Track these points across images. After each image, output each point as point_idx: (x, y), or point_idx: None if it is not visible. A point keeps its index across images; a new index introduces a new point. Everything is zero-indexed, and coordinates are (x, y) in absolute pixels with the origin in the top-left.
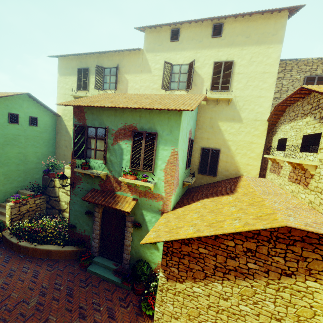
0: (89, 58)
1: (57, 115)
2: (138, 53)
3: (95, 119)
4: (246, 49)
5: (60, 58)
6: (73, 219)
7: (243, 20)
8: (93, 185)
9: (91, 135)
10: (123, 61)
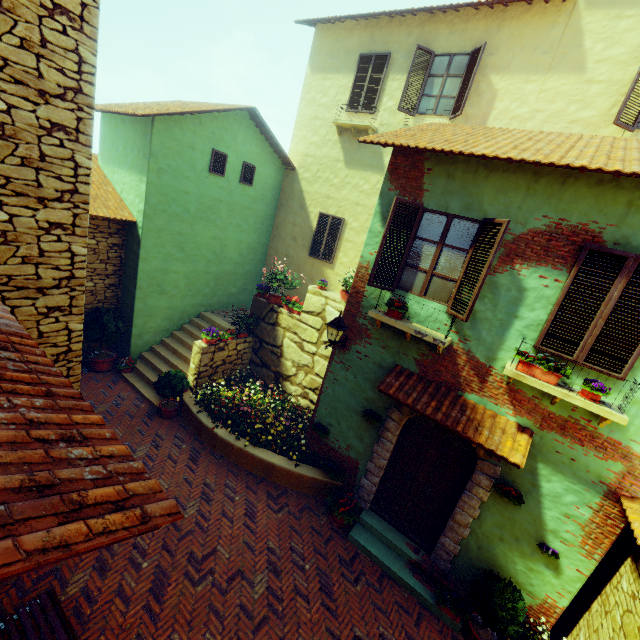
0: (397, 26)
1: (288, 167)
2: (555, 9)
3: (454, 194)
4: None
5: (320, 27)
6: (325, 413)
7: None
8: (398, 358)
9: (428, 234)
10: (499, 35)
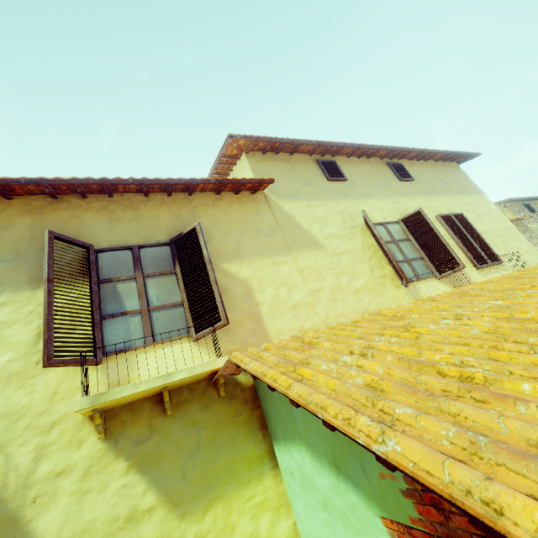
0: None
1: None
2: (250, 199)
3: None
4: (457, 198)
5: None
6: None
7: (421, 164)
8: None
9: None
10: (199, 221)
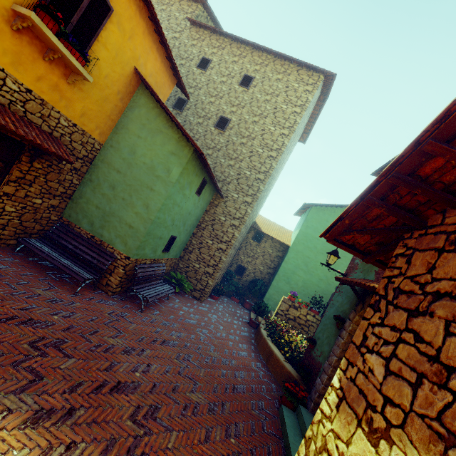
0: None
1: None
2: None
3: None
4: None
5: None
6: (319, 330)
7: None
8: (366, 275)
9: None
10: None
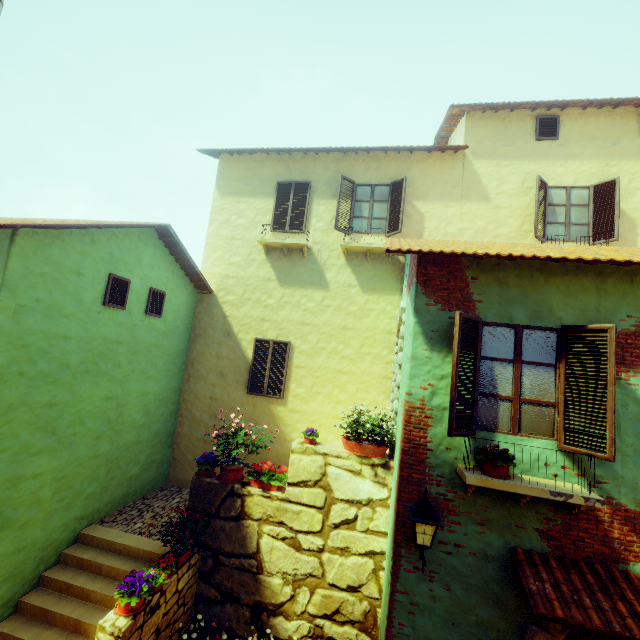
0: (312, 161)
1: (202, 290)
2: (451, 158)
3: (514, 302)
4: None
5: (226, 157)
6: None
7: None
8: (510, 536)
9: (496, 351)
10: (410, 172)
